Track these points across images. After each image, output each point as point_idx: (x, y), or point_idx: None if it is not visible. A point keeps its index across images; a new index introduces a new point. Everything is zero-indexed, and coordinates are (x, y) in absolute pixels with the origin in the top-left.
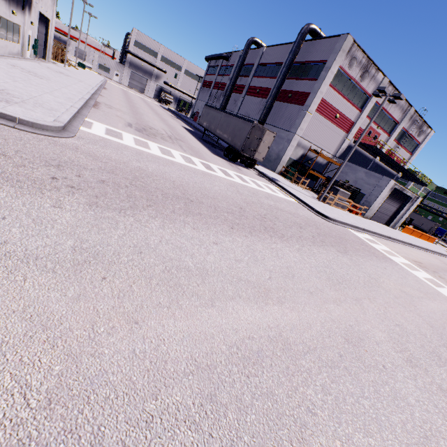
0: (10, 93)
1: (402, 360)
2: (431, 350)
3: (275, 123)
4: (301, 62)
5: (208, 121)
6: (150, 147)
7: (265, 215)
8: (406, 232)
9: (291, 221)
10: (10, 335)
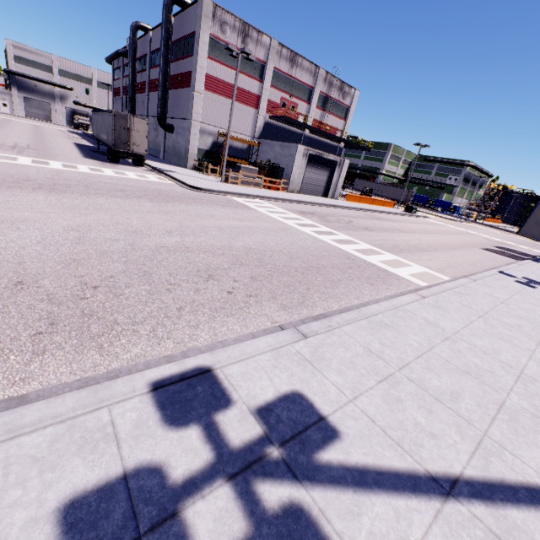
0: None
1: (63, 229)
2: (133, 230)
3: (177, 115)
4: (180, 39)
5: (96, 128)
6: None
7: (68, 184)
8: (352, 200)
9: (114, 188)
10: None
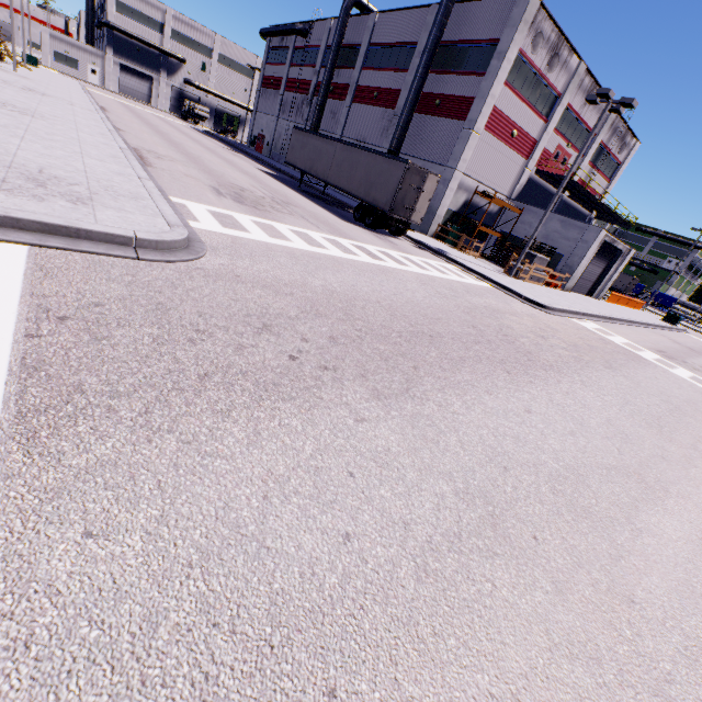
0: (55, 175)
1: None
2: None
3: (416, 153)
4: (450, 42)
5: (307, 157)
6: (285, 234)
7: (501, 330)
8: (611, 301)
9: (526, 329)
10: (592, 695)
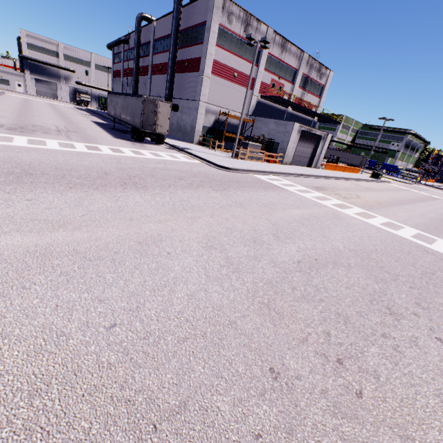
0: None
1: (201, 247)
2: (250, 238)
3: (182, 96)
4: (187, 28)
5: (113, 108)
6: (14, 140)
7: (138, 175)
8: (329, 169)
9: (173, 176)
10: None
